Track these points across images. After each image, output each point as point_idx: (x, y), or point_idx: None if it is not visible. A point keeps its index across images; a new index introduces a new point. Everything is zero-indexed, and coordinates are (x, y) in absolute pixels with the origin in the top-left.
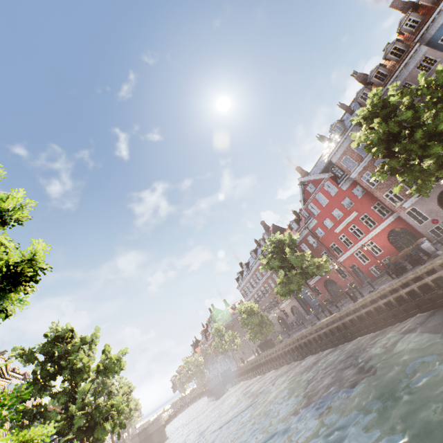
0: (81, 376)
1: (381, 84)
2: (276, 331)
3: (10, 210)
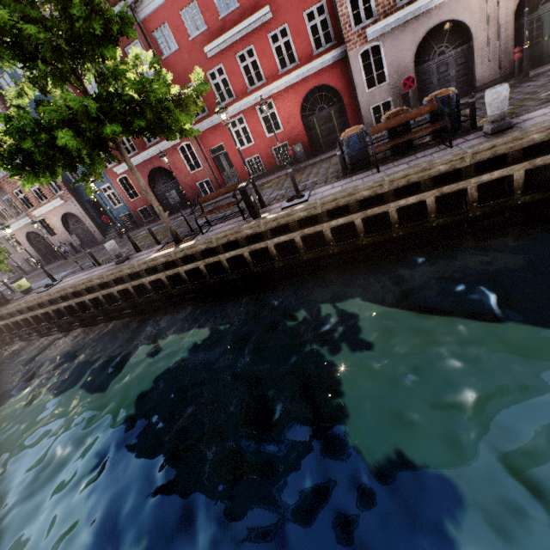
0: None
1: None
2: (23, 259)
3: None
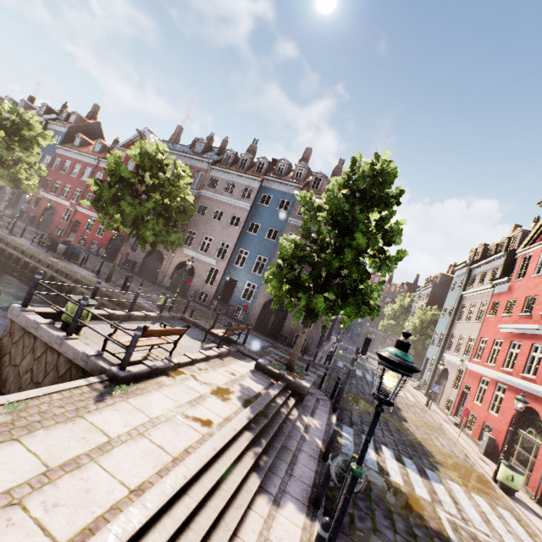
0: None
1: (237, 168)
2: None
3: None
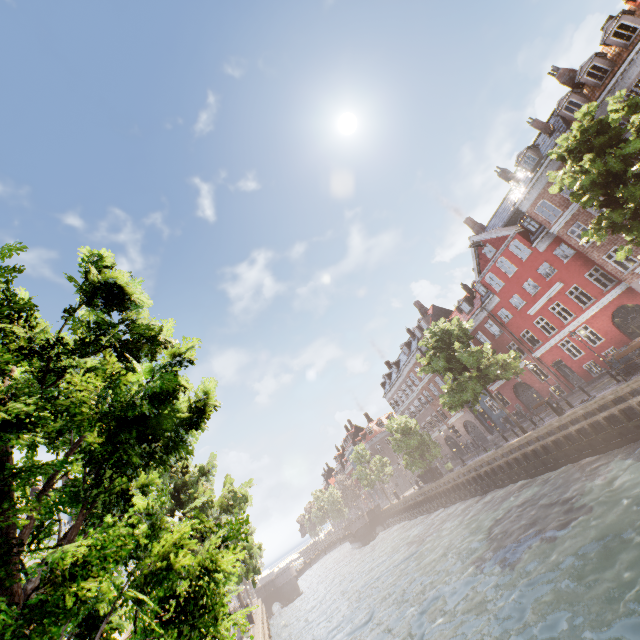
0: (205, 513)
1: (598, 86)
2: (443, 455)
3: (184, 352)
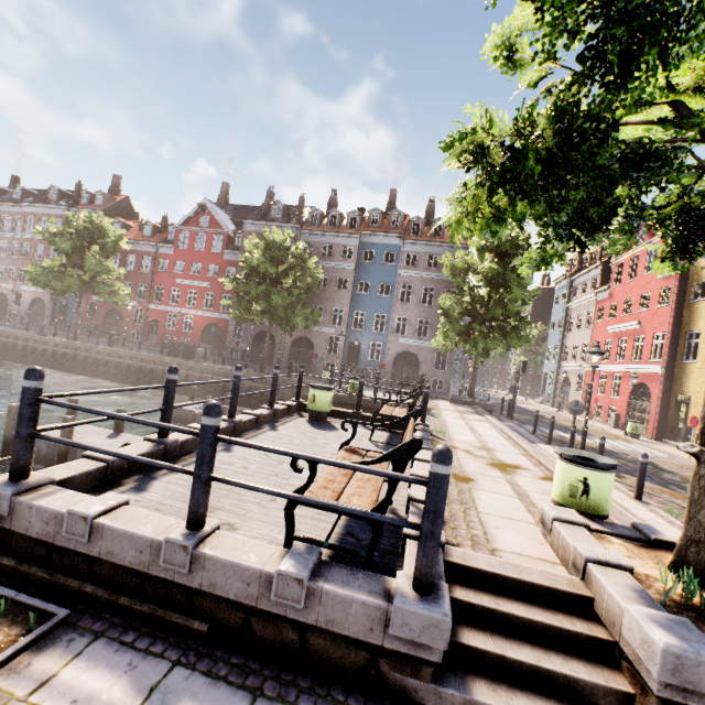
0: None
1: (328, 227)
2: None
3: None
